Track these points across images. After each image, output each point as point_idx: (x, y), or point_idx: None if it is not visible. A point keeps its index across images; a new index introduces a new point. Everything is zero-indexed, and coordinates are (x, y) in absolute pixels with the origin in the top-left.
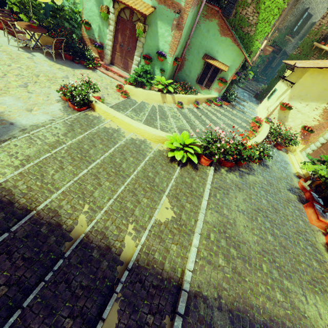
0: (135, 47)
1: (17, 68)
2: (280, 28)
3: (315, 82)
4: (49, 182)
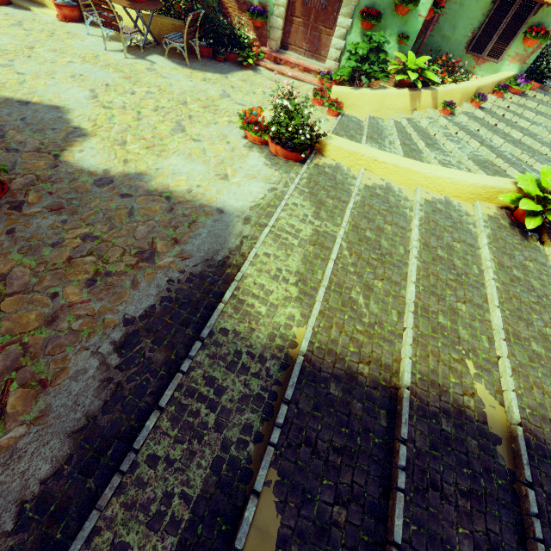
0: None
1: (147, 96)
2: None
3: None
4: (372, 321)
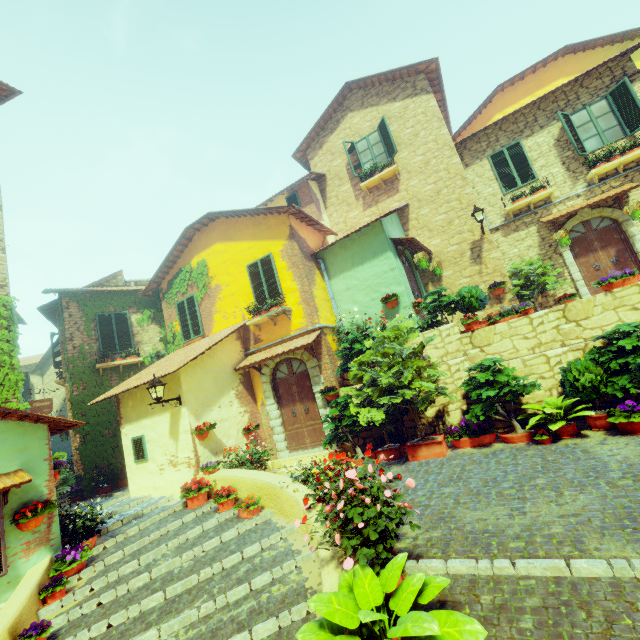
0: None
1: None
2: None
3: (200, 377)
4: None
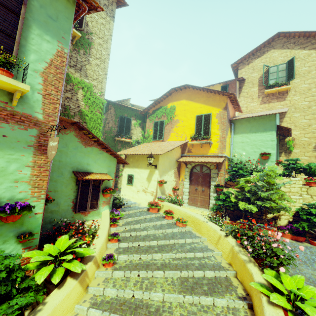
0: None
1: None
2: None
3: (165, 159)
4: None
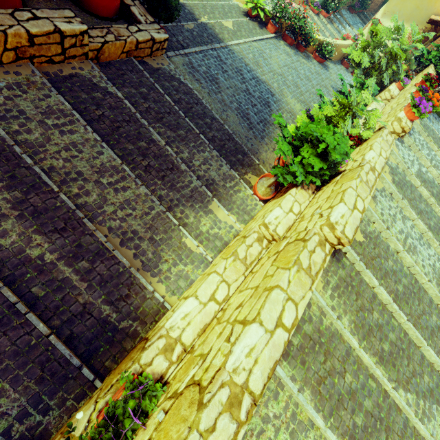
0: None
1: None
2: None
3: None
4: None
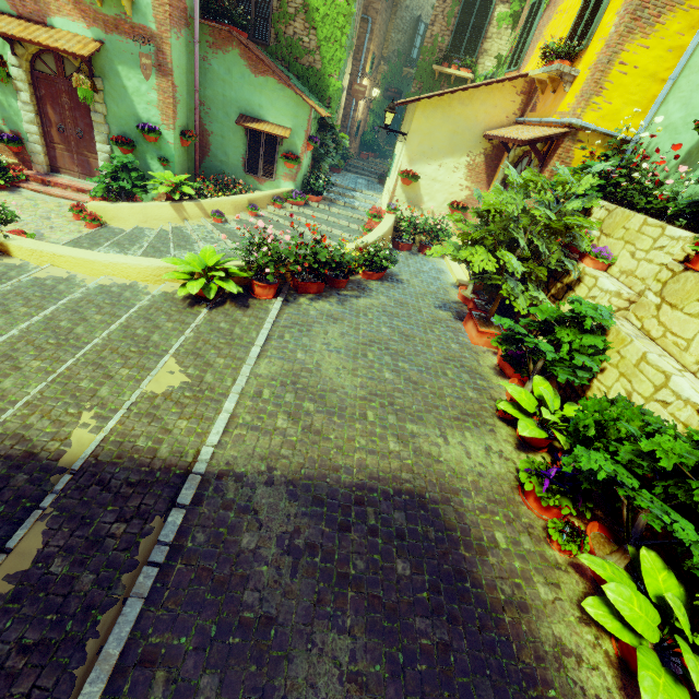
0: (92, 127)
1: None
2: (387, 57)
3: (436, 123)
4: None
